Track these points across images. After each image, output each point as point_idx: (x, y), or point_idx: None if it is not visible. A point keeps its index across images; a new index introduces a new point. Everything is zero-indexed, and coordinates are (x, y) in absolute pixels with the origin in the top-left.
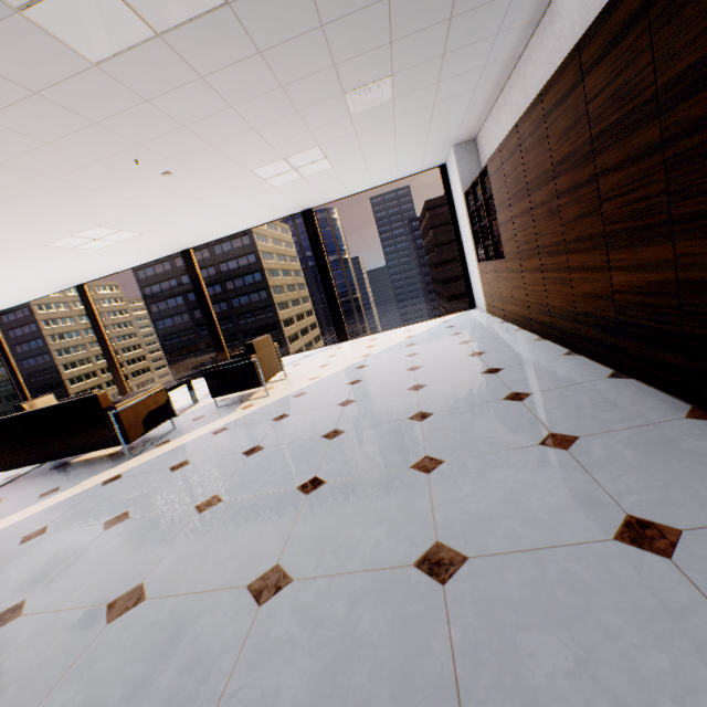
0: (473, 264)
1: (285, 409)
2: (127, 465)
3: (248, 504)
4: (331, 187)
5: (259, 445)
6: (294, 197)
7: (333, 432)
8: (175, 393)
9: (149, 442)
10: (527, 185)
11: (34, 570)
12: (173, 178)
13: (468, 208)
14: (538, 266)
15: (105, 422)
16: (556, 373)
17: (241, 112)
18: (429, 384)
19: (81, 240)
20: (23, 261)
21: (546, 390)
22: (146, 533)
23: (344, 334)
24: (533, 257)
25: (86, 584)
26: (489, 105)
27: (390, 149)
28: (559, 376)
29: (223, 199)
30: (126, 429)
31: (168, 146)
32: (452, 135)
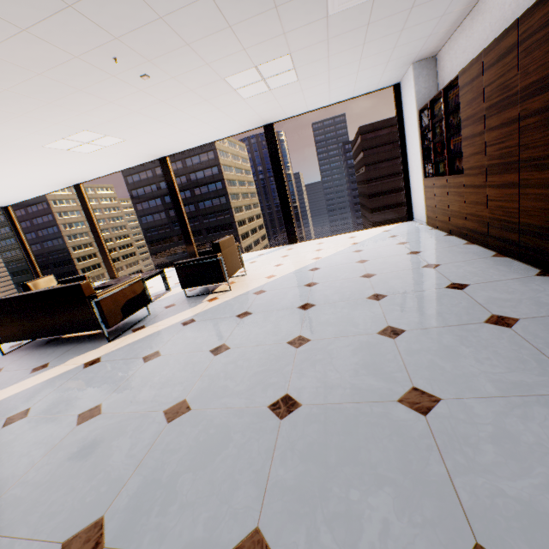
0: (417, 180)
1: (247, 306)
2: (106, 348)
3: (217, 419)
4: (293, 102)
5: (225, 344)
6: (259, 110)
7: (298, 339)
8: (151, 279)
9: (127, 326)
10: (519, 91)
11: (6, 466)
12: (151, 82)
13: (421, 125)
14: (514, 182)
15: (88, 308)
16: (539, 297)
17: (219, 2)
18: (389, 295)
19: (72, 143)
20: (25, 160)
21: (536, 317)
22: (114, 438)
23: (293, 237)
24: (507, 172)
25: (48, 502)
26: (464, 14)
27: (355, 62)
28: (544, 300)
29: (196, 108)
30: (106, 316)
31: (145, 43)
32: (416, 49)
